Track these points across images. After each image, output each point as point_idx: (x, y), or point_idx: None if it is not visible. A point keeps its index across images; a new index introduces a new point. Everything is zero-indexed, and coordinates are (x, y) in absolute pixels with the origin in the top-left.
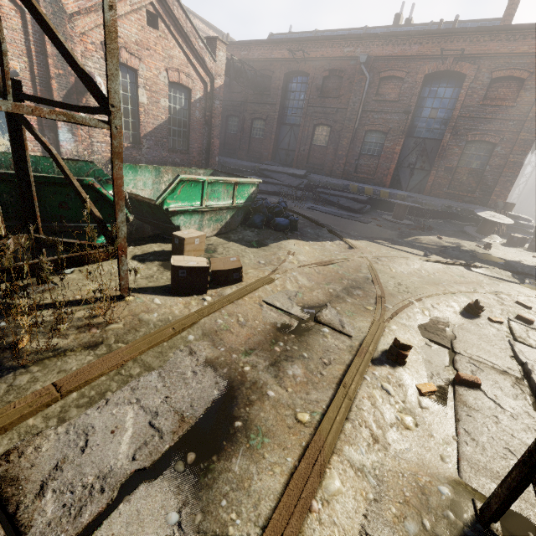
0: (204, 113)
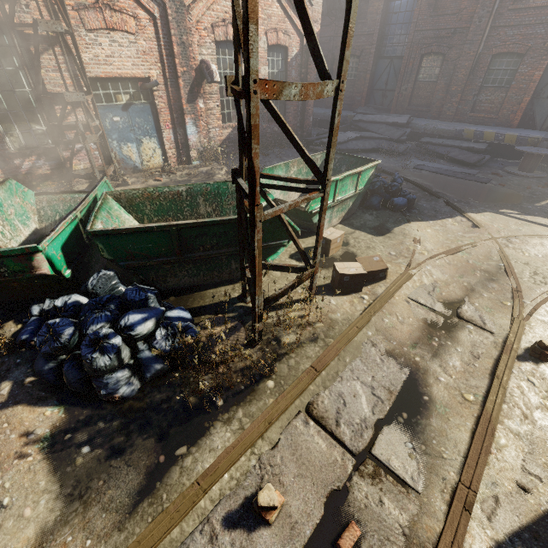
0: (300, 70)
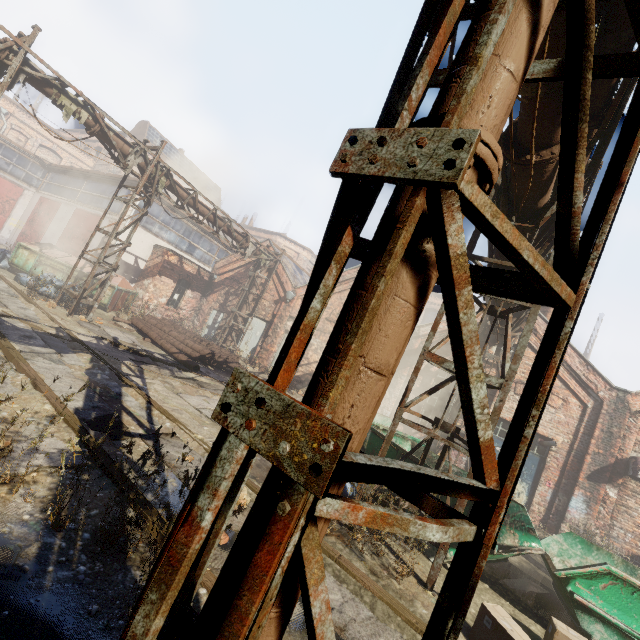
0: None
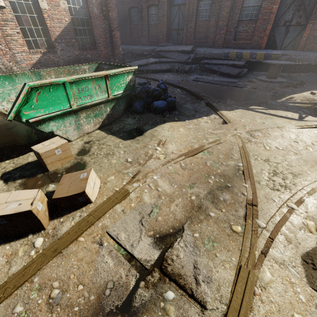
0: (101, 8)
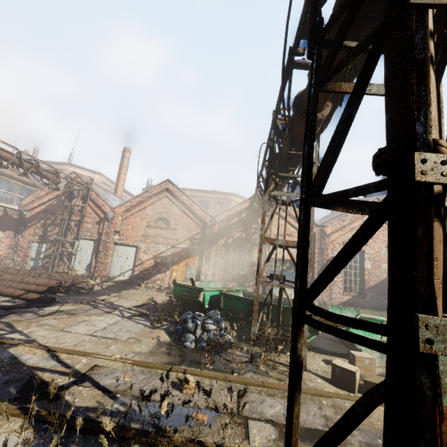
0: None
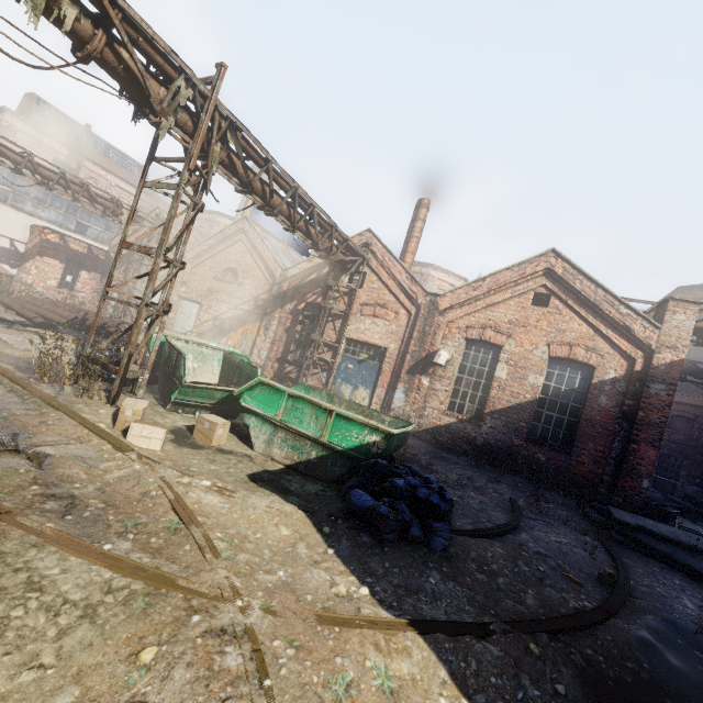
0: (622, 400)
